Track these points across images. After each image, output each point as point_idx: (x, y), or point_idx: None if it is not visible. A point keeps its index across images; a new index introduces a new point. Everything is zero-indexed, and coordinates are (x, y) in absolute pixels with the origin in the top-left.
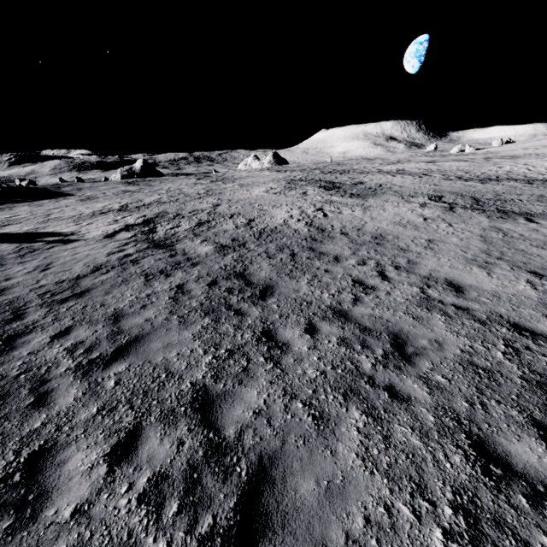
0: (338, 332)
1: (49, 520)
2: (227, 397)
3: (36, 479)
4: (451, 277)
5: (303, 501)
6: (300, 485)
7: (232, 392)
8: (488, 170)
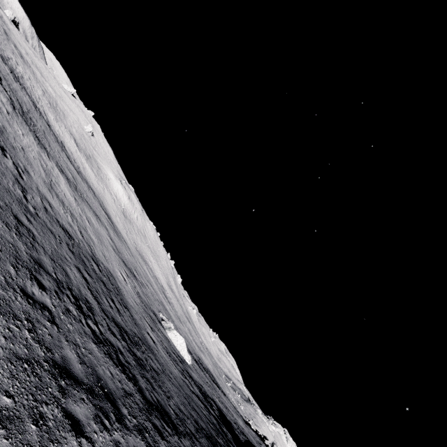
0: (38, 225)
1: (53, 309)
2: (42, 261)
3: (36, 300)
4: (45, 194)
5: (78, 292)
6: (75, 289)
7: (41, 258)
8: (11, 58)
